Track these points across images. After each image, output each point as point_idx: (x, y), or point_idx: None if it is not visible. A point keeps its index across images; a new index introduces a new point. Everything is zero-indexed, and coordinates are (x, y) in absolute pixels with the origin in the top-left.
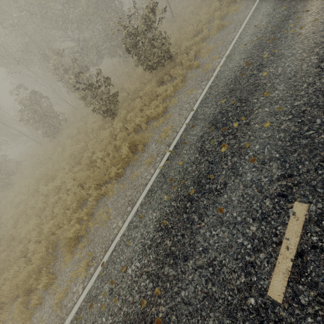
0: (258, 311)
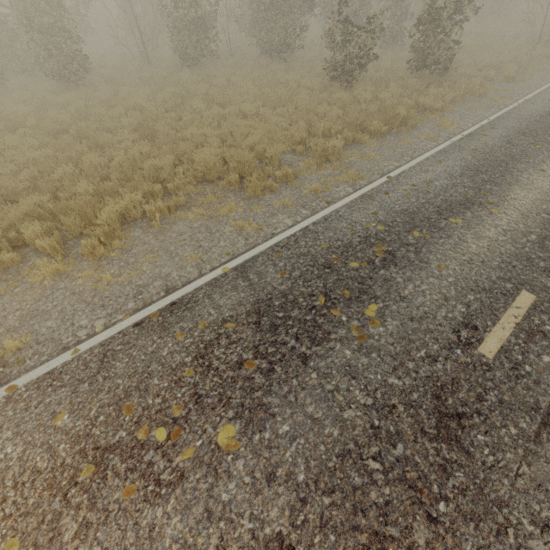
0: None
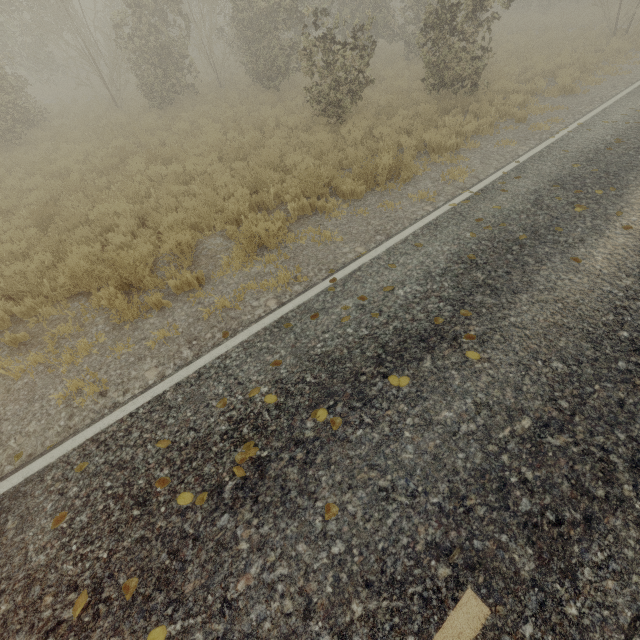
0: (634, 341)
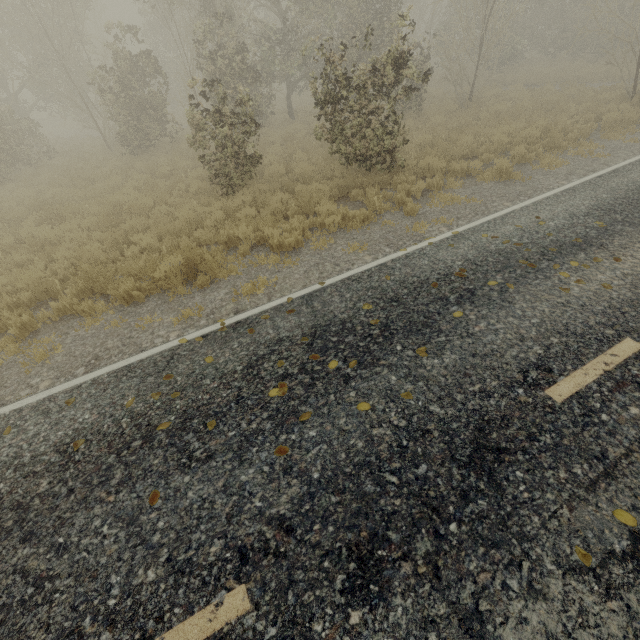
0: None
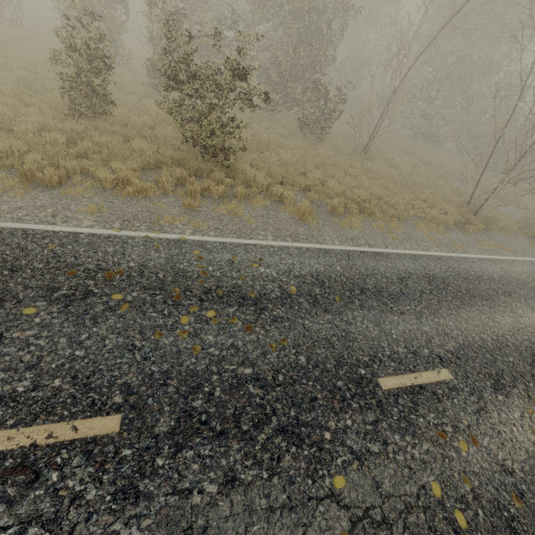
0: None
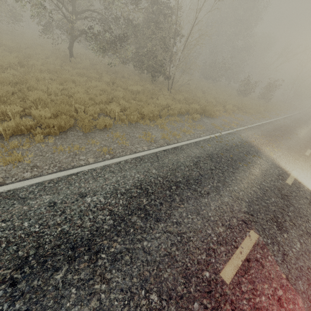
0: None
